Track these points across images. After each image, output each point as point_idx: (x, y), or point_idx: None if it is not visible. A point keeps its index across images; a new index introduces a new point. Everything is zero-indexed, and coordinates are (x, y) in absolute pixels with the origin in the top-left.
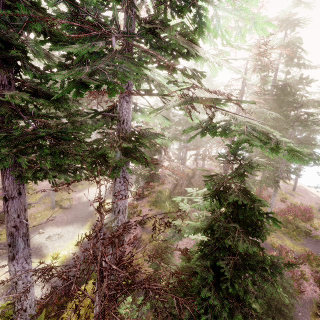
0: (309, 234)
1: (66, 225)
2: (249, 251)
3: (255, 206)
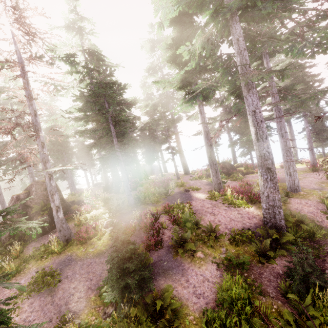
0: (167, 193)
1: None
2: None
3: None
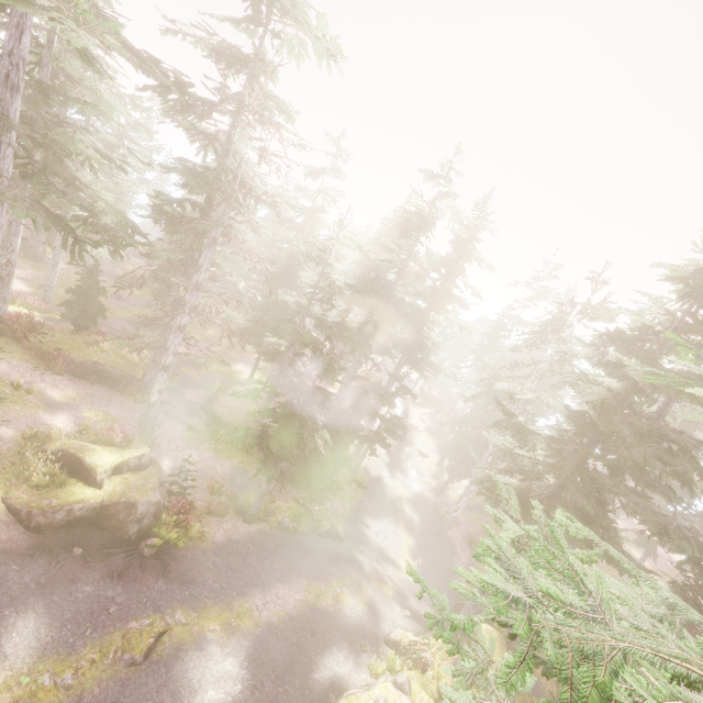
0: None
1: (379, 518)
2: None
3: None
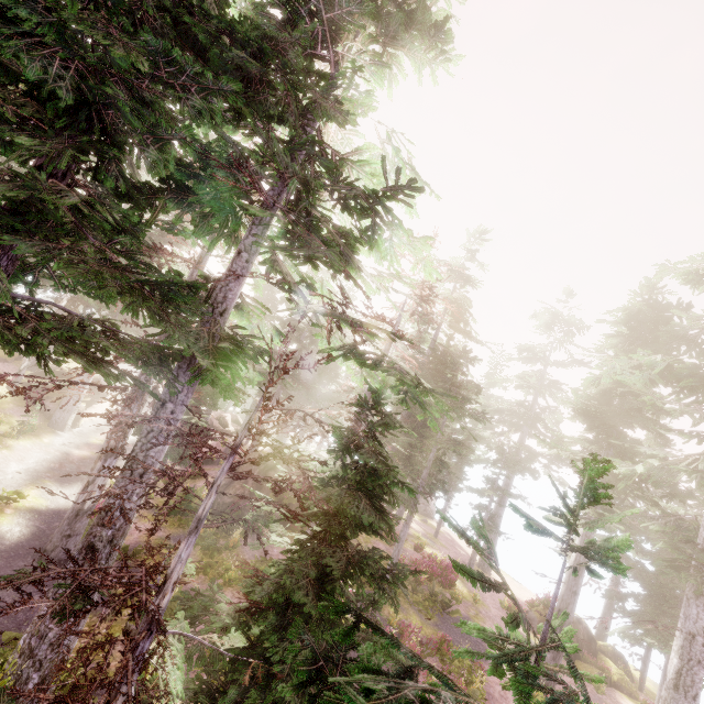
0: (448, 606)
1: None
2: (375, 526)
3: (391, 471)
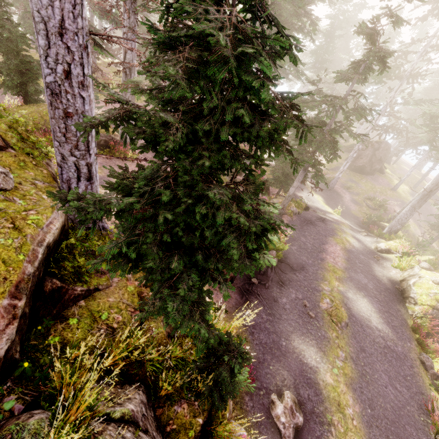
0: None
1: (300, 191)
2: None
3: None
